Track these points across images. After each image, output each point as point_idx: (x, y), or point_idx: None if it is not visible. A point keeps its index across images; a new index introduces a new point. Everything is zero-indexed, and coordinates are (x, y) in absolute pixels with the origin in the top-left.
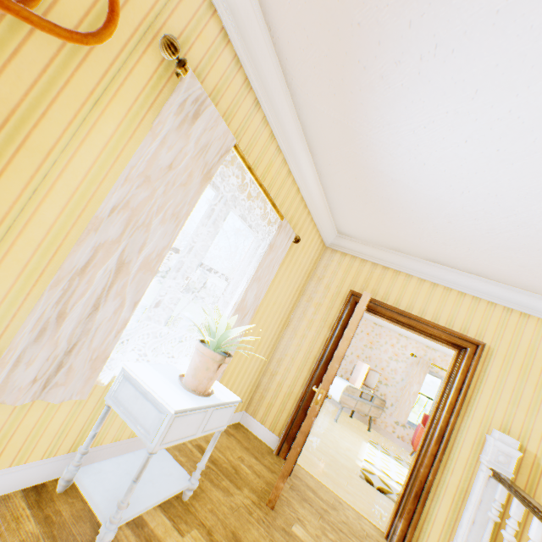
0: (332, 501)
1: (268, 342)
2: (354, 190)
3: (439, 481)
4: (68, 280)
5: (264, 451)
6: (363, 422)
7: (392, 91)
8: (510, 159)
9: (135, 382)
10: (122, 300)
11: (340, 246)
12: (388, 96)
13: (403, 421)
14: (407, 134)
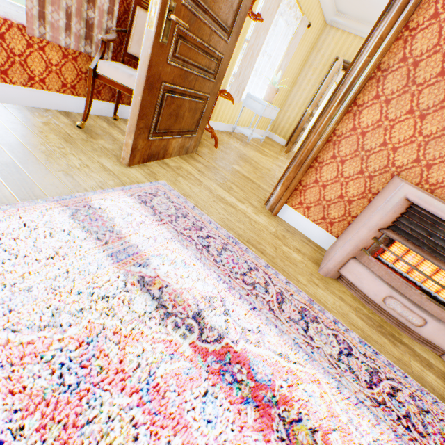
0: None
1: (285, 94)
2: None
3: None
4: (242, 61)
5: (280, 145)
6: None
7: None
8: None
9: (252, 98)
10: (250, 68)
11: (336, 23)
12: None
13: None
14: None
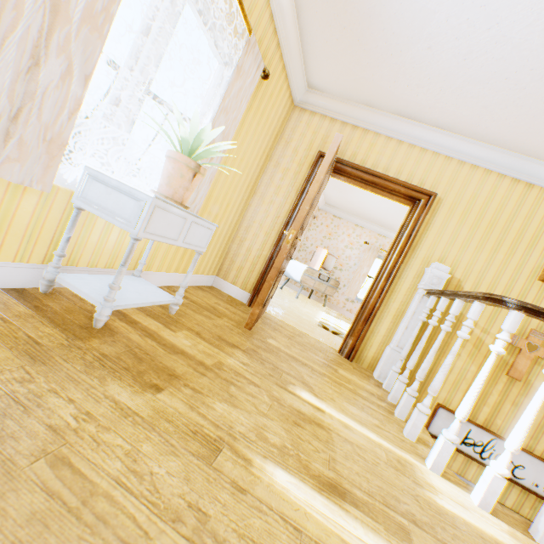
0: (297, 333)
1: (236, 207)
2: (333, 4)
3: (384, 308)
4: None
5: (238, 303)
6: (319, 302)
7: None
8: None
9: (104, 179)
10: (68, 63)
11: (310, 103)
12: None
13: (353, 298)
14: None
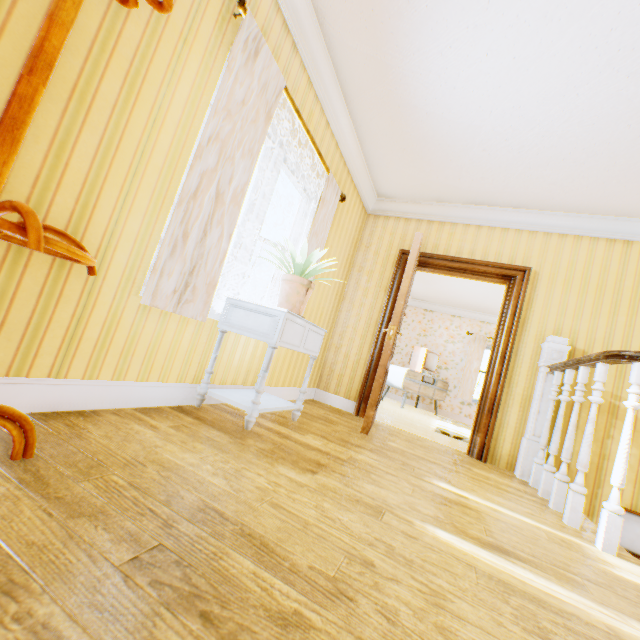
0: (416, 438)
1: (328, 315)
2: (391, 136)
3: (507, 395)
4: (186, 203)
5: (345, 413)
6: (429, 410)
7: (418, 15)
8: (525, 66)
9: (243, 305)
10: (222, 229)
11: (382, 210)
12: (415, 20)
13: (468, 399)
14: (436, 58)
